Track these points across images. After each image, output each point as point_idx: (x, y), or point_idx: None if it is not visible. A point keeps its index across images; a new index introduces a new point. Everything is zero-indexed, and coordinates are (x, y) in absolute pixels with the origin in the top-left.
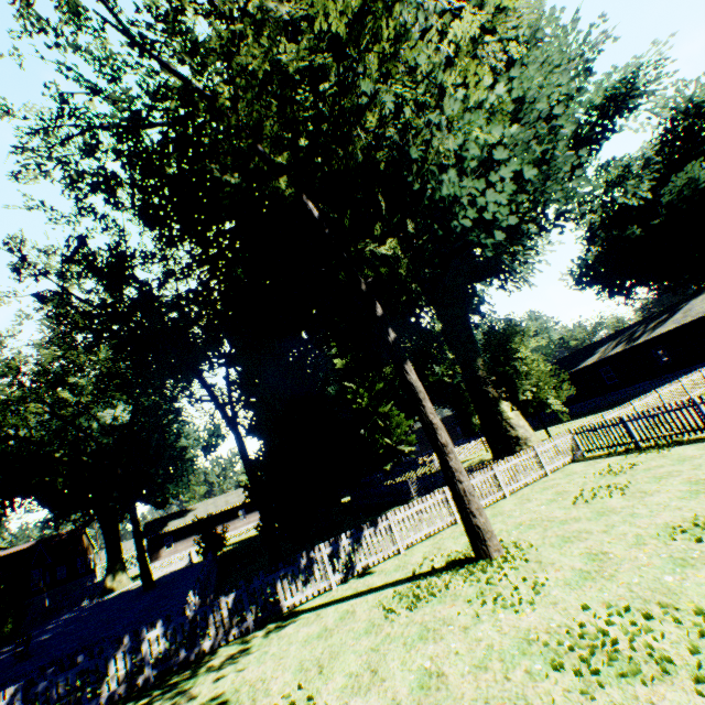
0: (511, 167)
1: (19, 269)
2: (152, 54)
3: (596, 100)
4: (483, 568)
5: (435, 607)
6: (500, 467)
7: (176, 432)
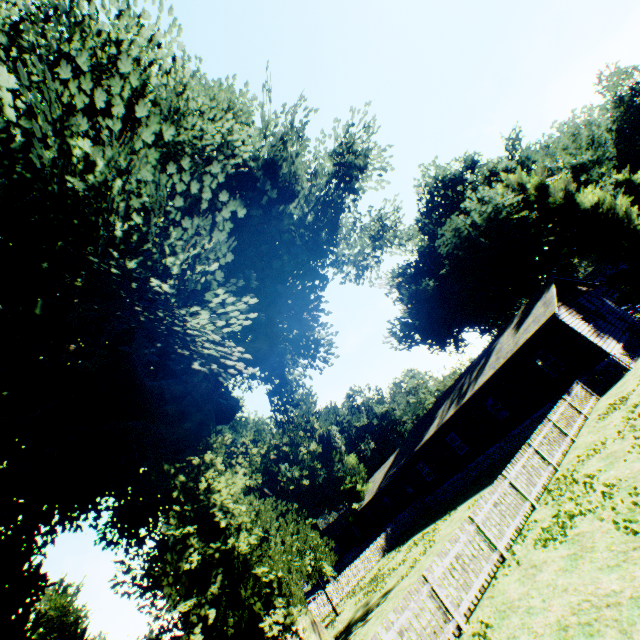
0: None
1: None
2: None
3: (328, 167)
4: None
5: None
6: None
7: None
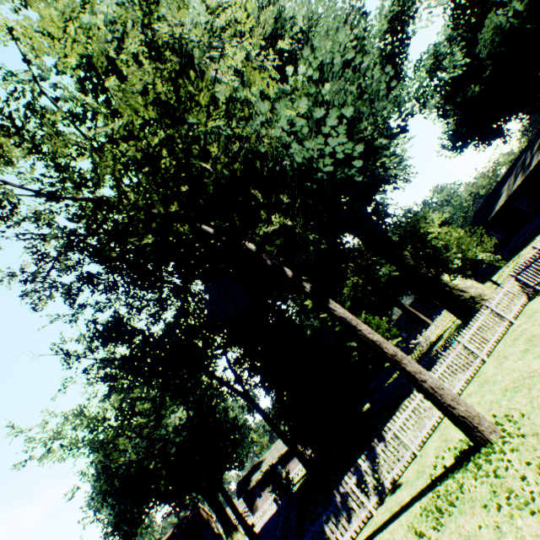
0: (332, 116)
1: (66, 361)
2: (63, 197)
3: (383, 27)
4: (486, 459)
5: (458, 521)
6: (465, 337)
7: (223, 409)
